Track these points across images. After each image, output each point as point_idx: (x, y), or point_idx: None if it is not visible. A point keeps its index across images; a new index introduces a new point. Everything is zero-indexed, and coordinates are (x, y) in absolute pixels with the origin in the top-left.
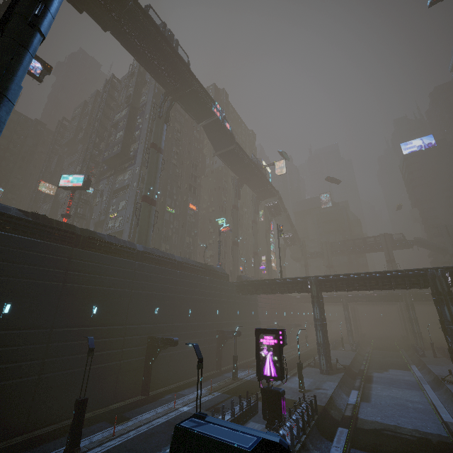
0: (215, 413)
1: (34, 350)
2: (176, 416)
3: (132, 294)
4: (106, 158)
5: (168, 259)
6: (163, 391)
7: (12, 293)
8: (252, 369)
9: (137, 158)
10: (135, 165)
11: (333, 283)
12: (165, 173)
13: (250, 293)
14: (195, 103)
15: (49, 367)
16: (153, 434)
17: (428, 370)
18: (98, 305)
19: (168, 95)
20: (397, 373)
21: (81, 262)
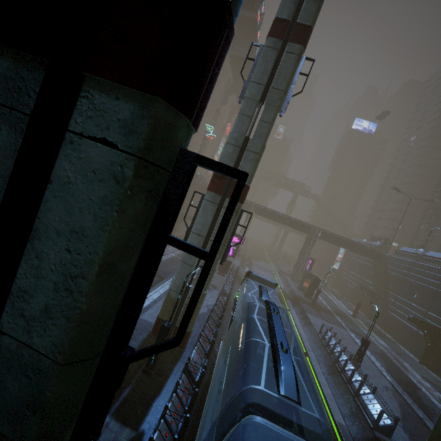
0: None
1: None
2: (171, 258)
3: None
4: None
5: None
6: None
7: None
8: None
9: None
10: None
11: (265, 212)
12: None
13: None
14: None
15: None
16: (167, 263)
17: (278, 267)
18: None
19: None
20: (263, 264)
21: None
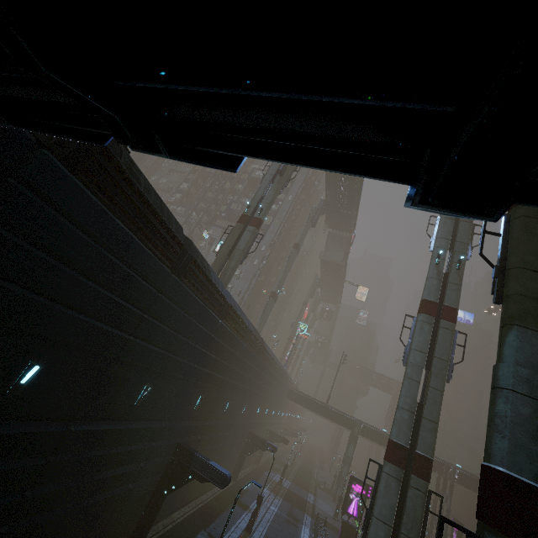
0: (297, 521)
1: (223, 437)
2: (276, 515)
3: (259, 396)
4: (233, 211)
5: (276, 364)
6: (241, 480)
7: (233, 394)
8: (279, 473)
9: (267, 235)
10: (262, 241)
11: (375, 435)
12: (276, 254)
13: (298, 403)
14: (340, 219)
15: (220, 451)
16: (277, 529)
17: None
18: (246, 404)
19: (328, 206)
20: None
21: (257, 371)
